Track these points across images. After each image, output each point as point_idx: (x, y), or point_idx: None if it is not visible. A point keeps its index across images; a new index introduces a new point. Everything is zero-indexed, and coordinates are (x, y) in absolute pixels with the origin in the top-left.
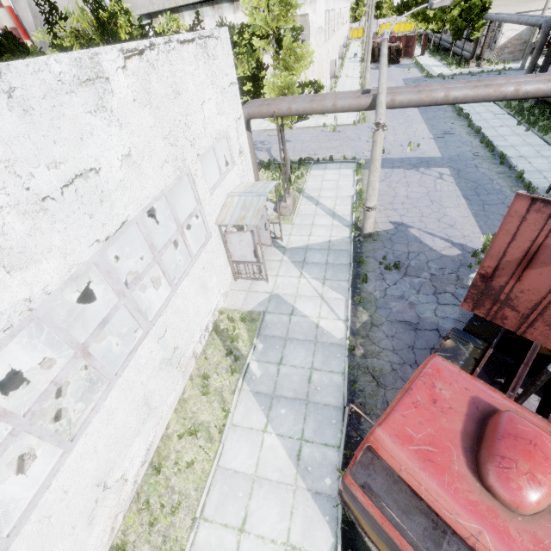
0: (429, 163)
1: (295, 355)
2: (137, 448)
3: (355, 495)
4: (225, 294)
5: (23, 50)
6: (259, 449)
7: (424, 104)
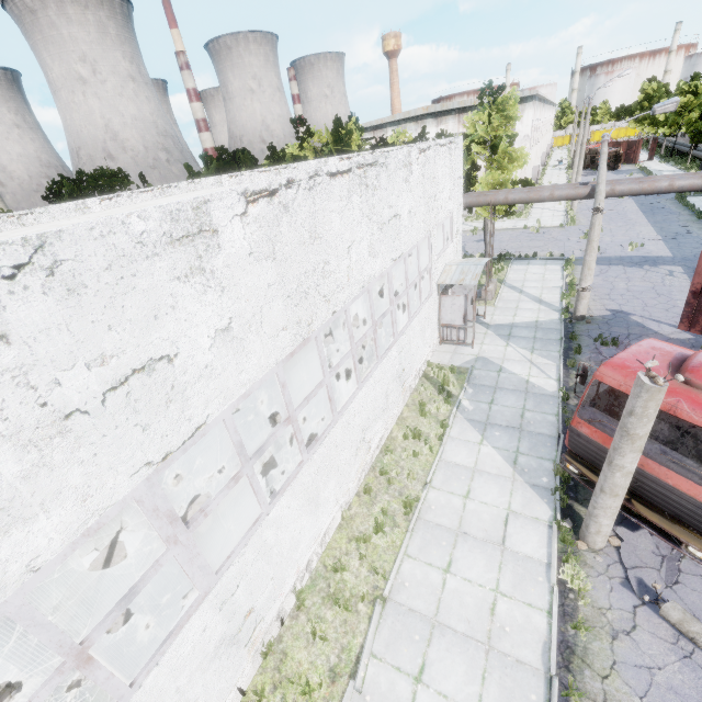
0: (655, 261)
1: (506, 399)
2: (377, 429)
3: (581, 432)
4: (432, 353)
5: (253, 161)
6: (477, 454)
7: (647, 193)
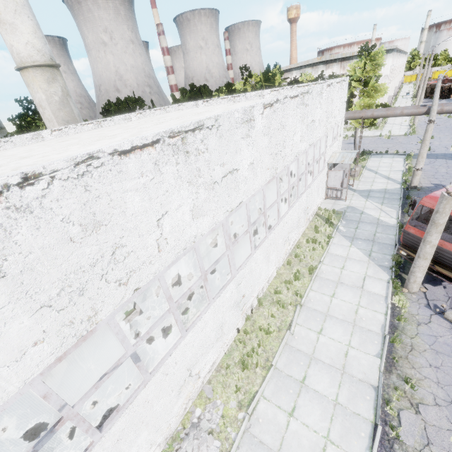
0: None
1: (365, 227)
2: (293, 235)
3: (409, 232)
4: (321, 203)
5: (210, 93)
6: (348, 251)
7: None
